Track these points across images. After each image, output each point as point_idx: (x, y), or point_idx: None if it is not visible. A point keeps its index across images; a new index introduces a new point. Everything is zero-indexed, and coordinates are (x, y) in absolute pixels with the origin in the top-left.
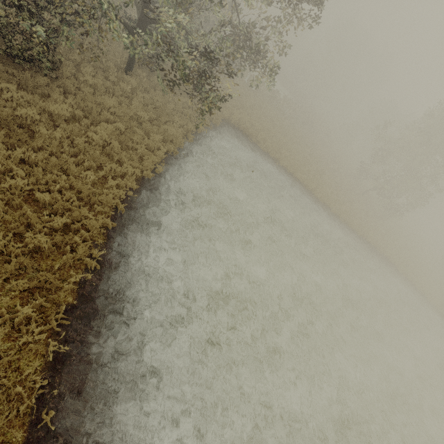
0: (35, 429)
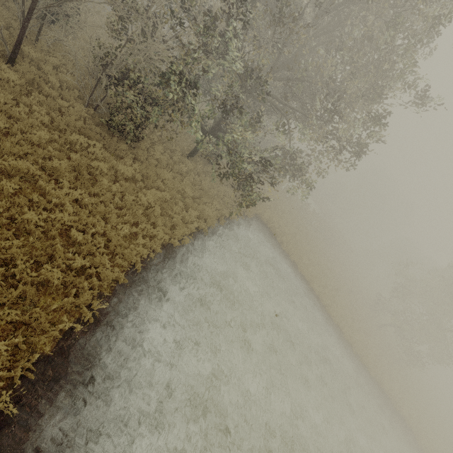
0: None
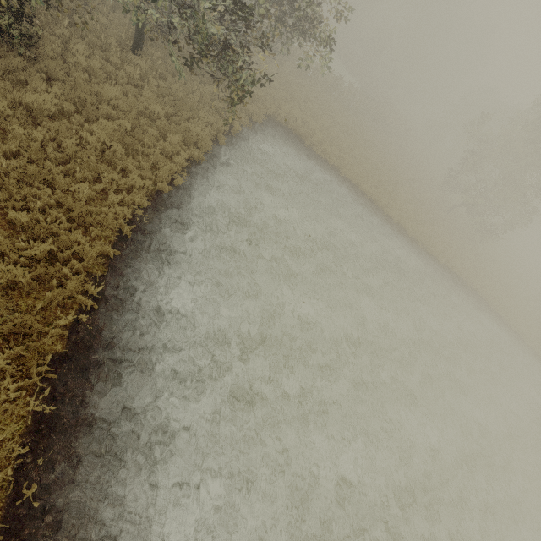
0: (14, 505)
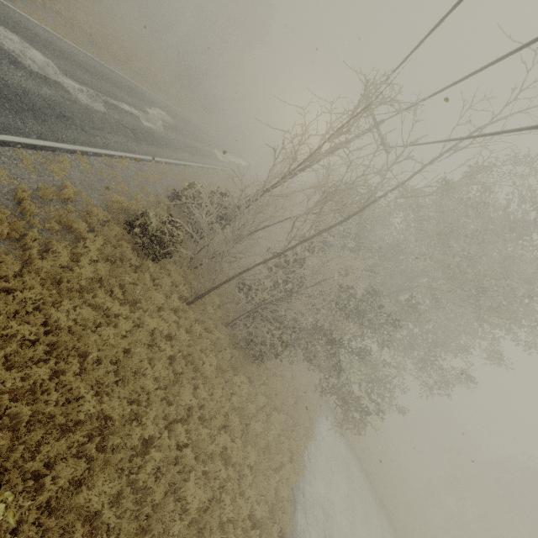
0: None
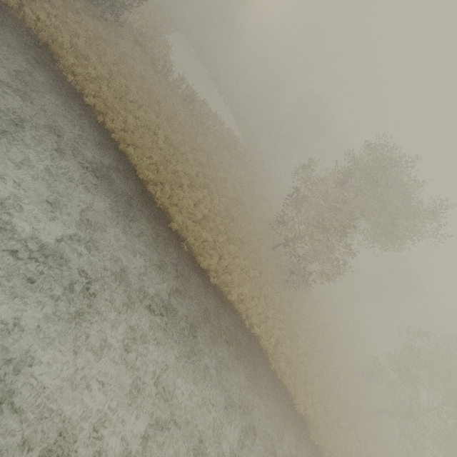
0: None
